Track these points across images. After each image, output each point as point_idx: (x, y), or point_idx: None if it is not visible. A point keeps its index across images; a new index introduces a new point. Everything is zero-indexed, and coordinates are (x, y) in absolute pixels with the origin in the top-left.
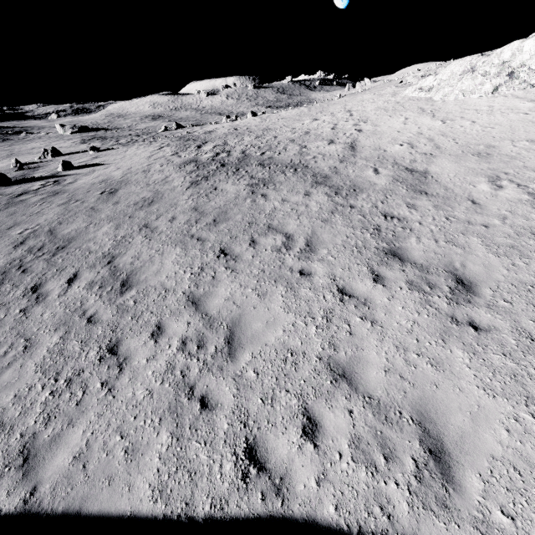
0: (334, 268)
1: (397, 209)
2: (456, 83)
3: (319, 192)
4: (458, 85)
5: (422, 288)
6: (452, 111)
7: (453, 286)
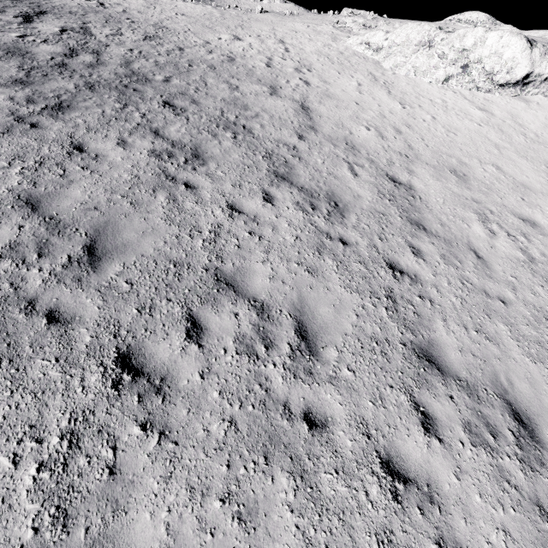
0: (361, 402)
1: (402, 255)
2: (410, 54)
3: (287, 199)
4: (412, 58)
5: (486, 439)
6: (407, 92)
7: (515, 429)
